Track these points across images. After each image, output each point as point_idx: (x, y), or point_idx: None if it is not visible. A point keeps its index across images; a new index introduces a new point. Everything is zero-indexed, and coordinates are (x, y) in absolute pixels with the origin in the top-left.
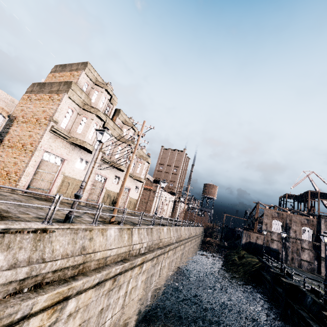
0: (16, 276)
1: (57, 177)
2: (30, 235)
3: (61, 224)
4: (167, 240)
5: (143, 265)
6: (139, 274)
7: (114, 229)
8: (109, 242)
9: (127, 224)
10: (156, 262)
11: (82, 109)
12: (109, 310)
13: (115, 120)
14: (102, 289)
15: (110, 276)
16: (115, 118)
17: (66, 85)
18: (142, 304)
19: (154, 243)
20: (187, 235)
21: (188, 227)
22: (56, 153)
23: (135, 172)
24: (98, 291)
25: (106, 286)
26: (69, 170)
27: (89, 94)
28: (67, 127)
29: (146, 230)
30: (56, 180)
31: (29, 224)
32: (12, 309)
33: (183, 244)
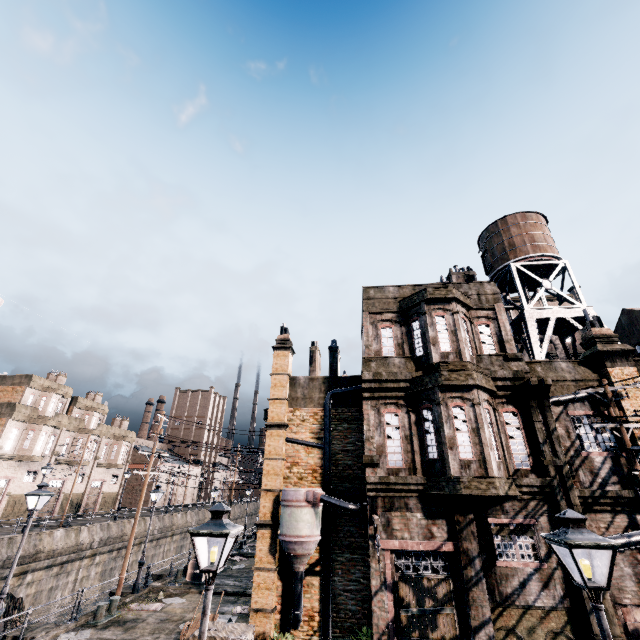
0: (2, 559)
1: (3, 499)
2: (7, 541)
3: (21, 533)
4: (137, 532)
5: (96, 558)
6: (92, 566)
7: (61, 531)
8: (56, 540)
9: (77, 525)
10: (117, 555)
11: (28, 423)
12: (59, 590)
13: (71, 412)
14: (52, 572)
15: (57, 563)
16: (71, 409)
17: (10, 407)
18: (100, 596)
19: (112, 537)
20: (193, 521)
21: (195, 510)
22: (1, 477)
23: (108, 459)
24: (48, 573)
25: (54, 570)
26: (15, 488)
27: (35, 403)
28: (12, 447)
29: (101, 527)
30: (2, 503)
31: (6, 536)
32: (3, 571)
33: (179, 534)
